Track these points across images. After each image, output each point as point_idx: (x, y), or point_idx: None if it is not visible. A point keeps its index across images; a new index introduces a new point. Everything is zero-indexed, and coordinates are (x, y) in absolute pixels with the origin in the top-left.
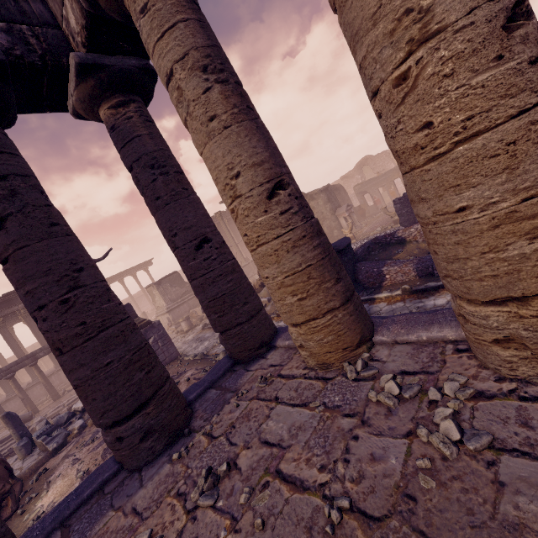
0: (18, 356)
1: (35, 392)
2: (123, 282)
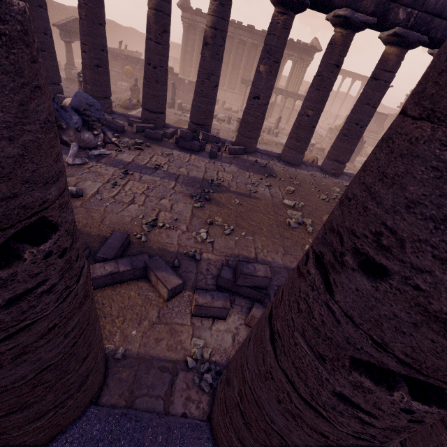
0: (286, 86)
1: (275, 109)
2: (343, 80)
